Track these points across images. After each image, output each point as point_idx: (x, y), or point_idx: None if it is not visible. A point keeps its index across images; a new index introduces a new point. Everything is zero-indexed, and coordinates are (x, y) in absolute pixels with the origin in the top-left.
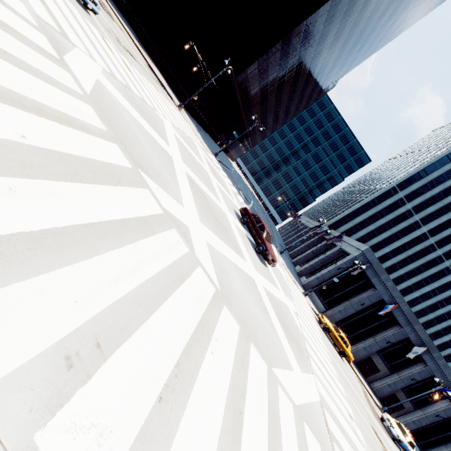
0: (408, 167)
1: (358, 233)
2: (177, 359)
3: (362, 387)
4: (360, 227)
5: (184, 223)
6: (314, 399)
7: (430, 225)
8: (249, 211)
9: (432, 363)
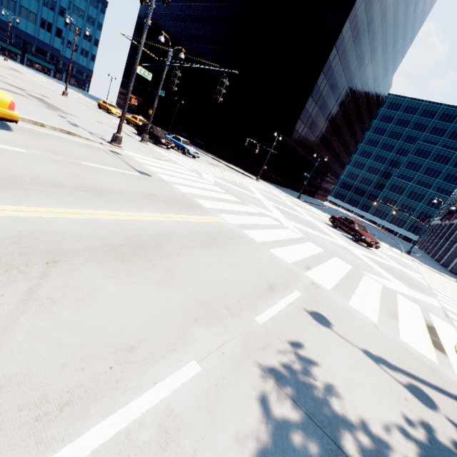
0: None
1: None
2: (280, 239)
3: None
4: None
5: (275, 218)
6: (427, 301)
7: None
8: (336, 217)
9: None
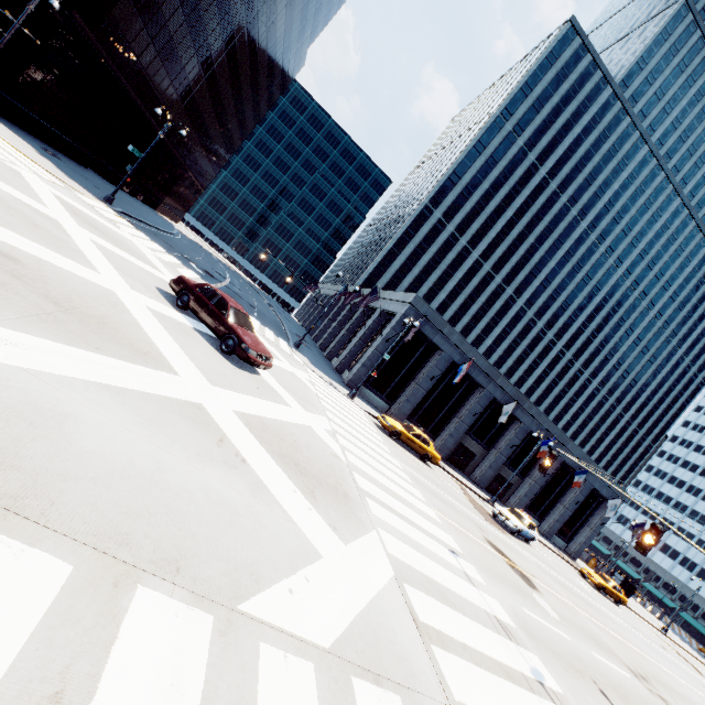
0: (436, 174)
1: (402, 284)
2: None
3: (462, 488)
4: (402, 276)
5: None
6: (381, 583)
7: (480, 247)
8: (189, 281)
9: (526, 417)
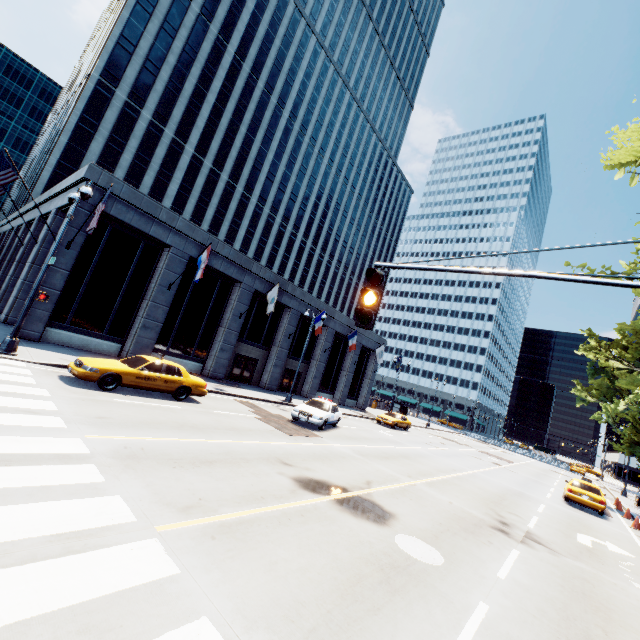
0: (101, 42)
1: None
2: None
3: (250, 406)
4: None
5: None
6: None
7: (193, 139)
8: None
9: (293, 301)
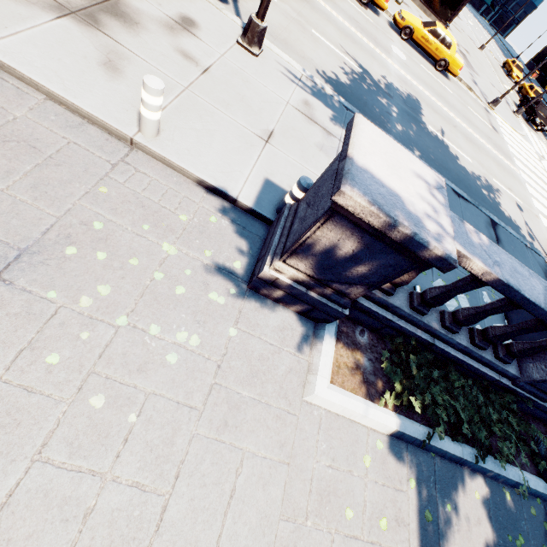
0: None
1: None
2: None
3: None
4: None
5: None
6: None
7: None
8: None
9: None
